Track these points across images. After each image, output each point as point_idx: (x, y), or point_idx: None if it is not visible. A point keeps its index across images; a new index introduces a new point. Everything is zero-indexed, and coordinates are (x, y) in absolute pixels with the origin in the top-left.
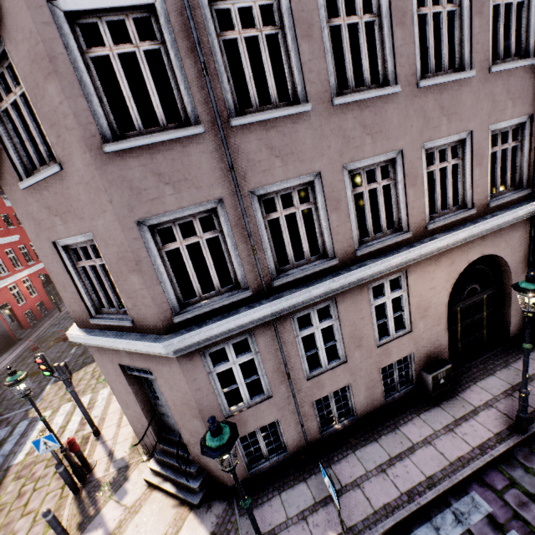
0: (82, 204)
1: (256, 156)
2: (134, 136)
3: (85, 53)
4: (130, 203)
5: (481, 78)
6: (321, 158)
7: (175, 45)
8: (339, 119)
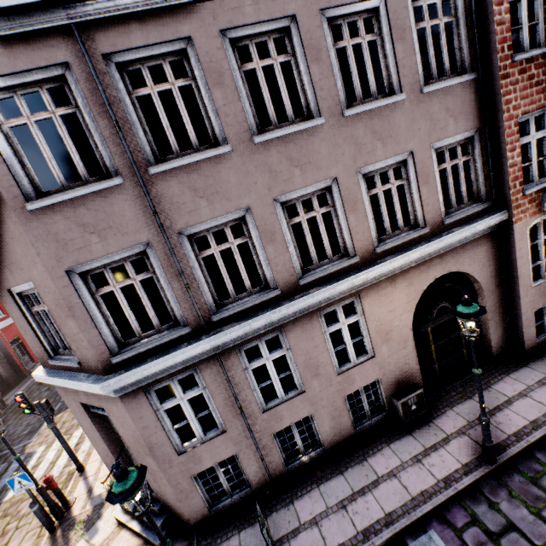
0: (19, 256)
1: (180, 199)
2: (58, 192)
3: (5, 124)
4: (58, 254)
5: (413, 99)
6: (249, 194)
7: (89, 107)
8: (263, 156)
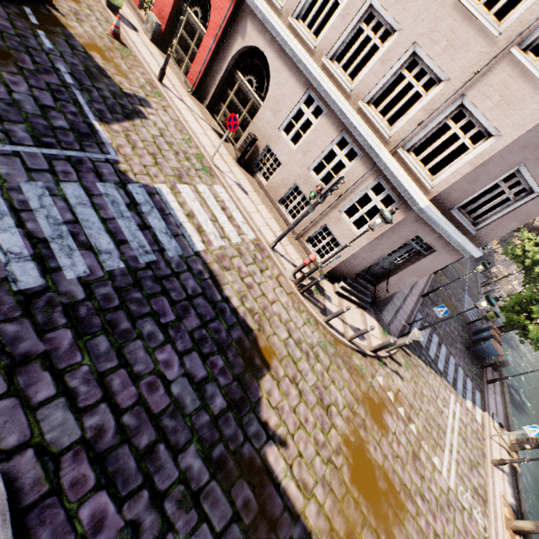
0: None
1: None
2: None
3: None
4: None
5: None
6: None
7: None
8: None
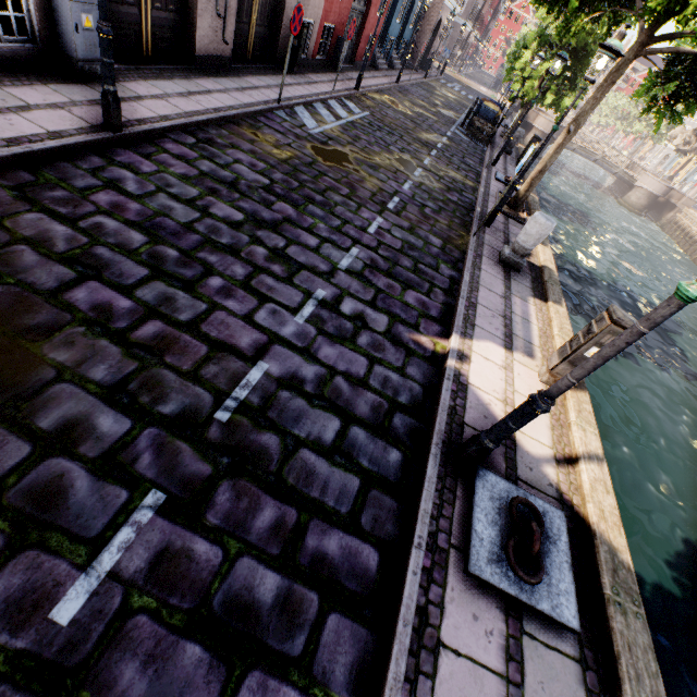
0: None
1: None
2: None
3: None
4: None
5: None
6: None
7: None
8: None
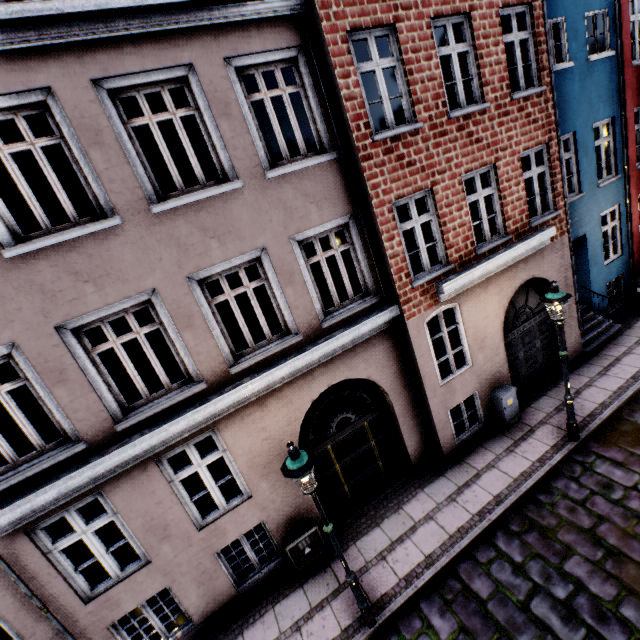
0: None
1: None
2: None
3: None
4: None
5: (256, 186)
6: (10, 325)
7: None
8: (27, 273)
